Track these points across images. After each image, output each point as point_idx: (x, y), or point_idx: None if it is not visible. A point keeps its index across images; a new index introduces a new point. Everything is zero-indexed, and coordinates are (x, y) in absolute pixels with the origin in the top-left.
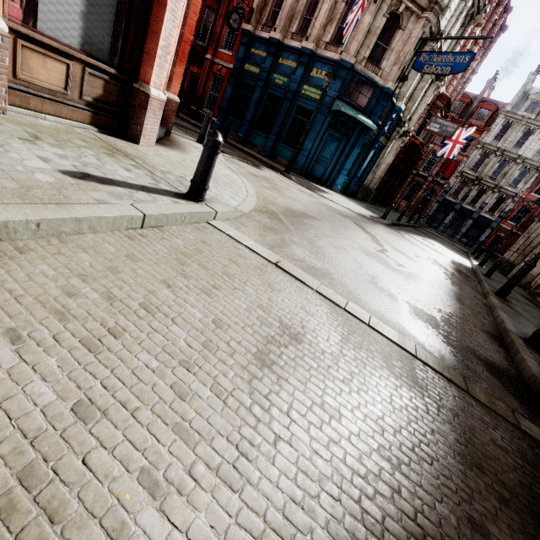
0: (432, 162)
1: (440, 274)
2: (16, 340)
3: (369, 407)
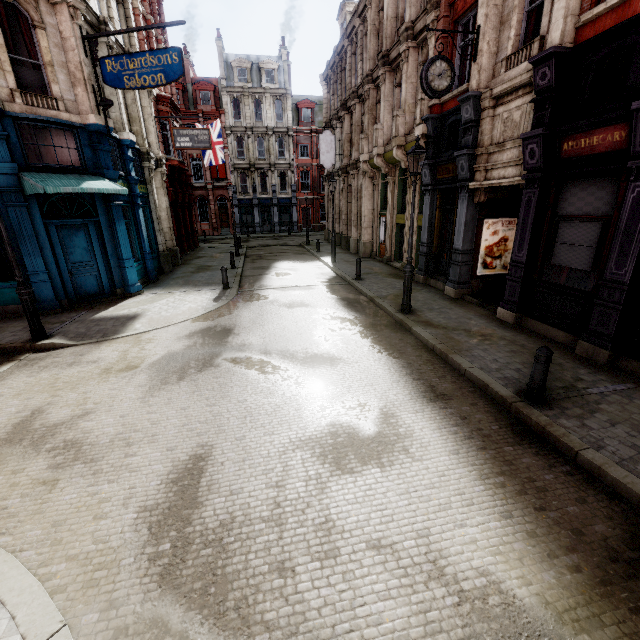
0: (198, 168)
1: (369, 348)
2: None
3: None
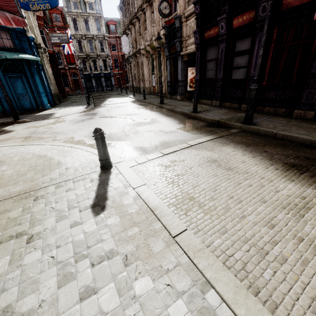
0: (58, 58)
1: (148, 111)
2: (244, 216)
3: (239, 155)
